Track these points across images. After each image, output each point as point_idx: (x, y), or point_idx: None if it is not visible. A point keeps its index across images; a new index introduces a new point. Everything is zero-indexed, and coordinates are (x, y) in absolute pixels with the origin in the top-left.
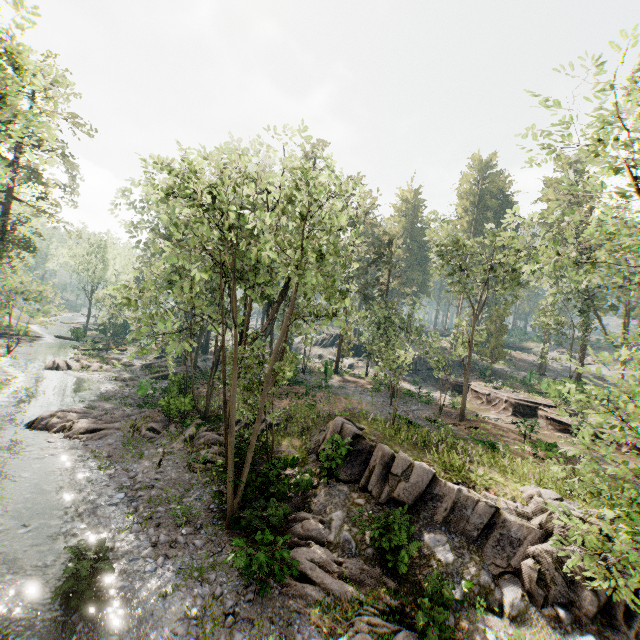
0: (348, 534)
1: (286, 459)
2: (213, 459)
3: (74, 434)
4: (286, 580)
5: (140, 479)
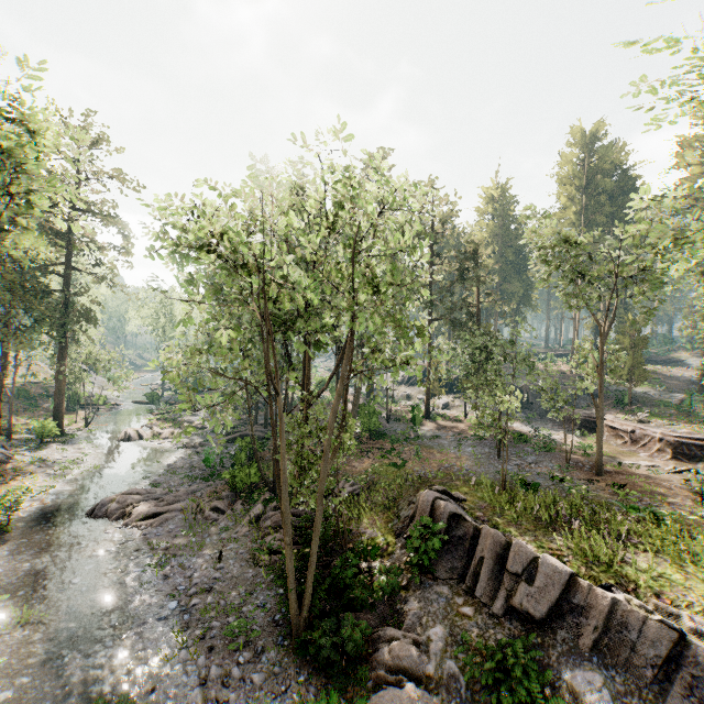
0: (453, 664)
1: (366, 548)
2: (280, 548)
3: (133, 521)
4: None
5: (196, 580)
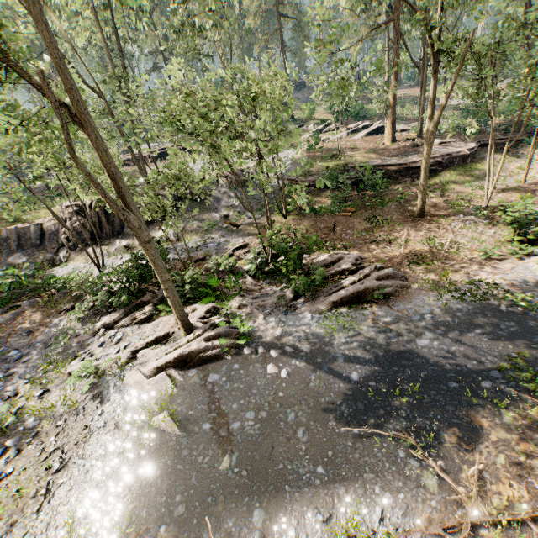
0: None
1: None
2: None
3: None
4: None
5: None
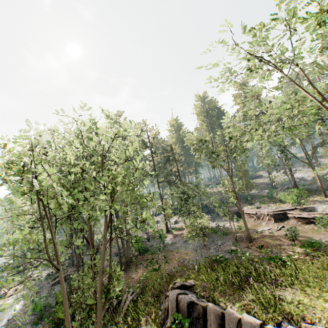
0: None
1: None
2: None
3: None
4: None
5: None
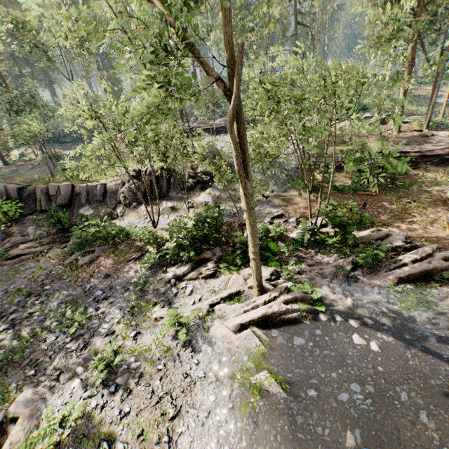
0: (40, 231)
1: None
2: None
3: None
4: (10, 262)
5: None
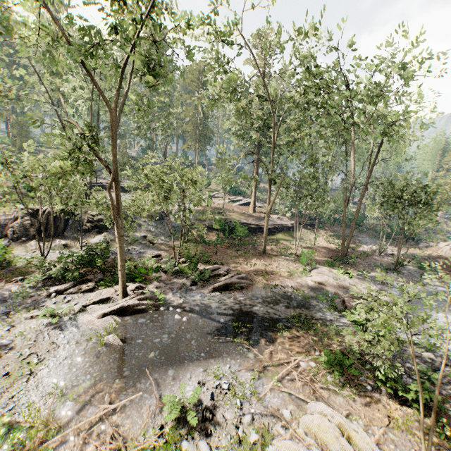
0: None
1: None
2: None
3: None
4: None
5: None
